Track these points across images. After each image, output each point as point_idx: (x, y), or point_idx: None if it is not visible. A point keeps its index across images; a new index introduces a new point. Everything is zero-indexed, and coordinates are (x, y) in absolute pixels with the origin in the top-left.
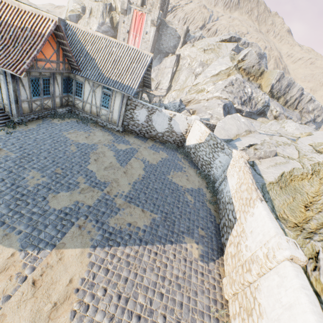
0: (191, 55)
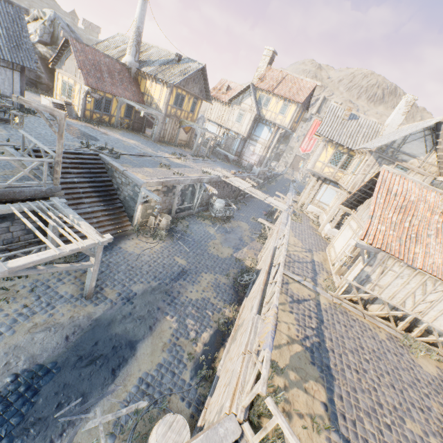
0: None
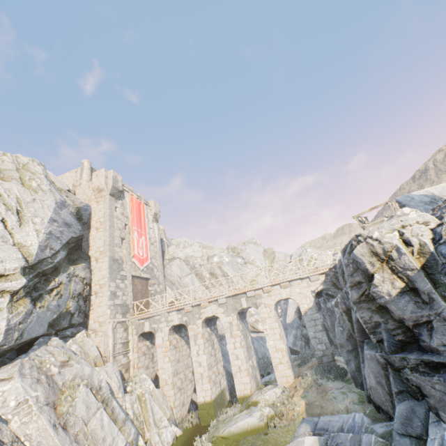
0: (195, 254)
